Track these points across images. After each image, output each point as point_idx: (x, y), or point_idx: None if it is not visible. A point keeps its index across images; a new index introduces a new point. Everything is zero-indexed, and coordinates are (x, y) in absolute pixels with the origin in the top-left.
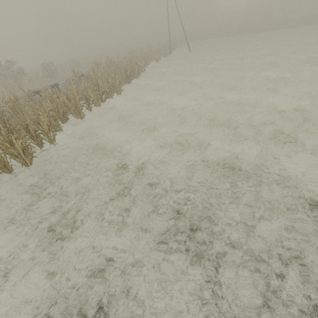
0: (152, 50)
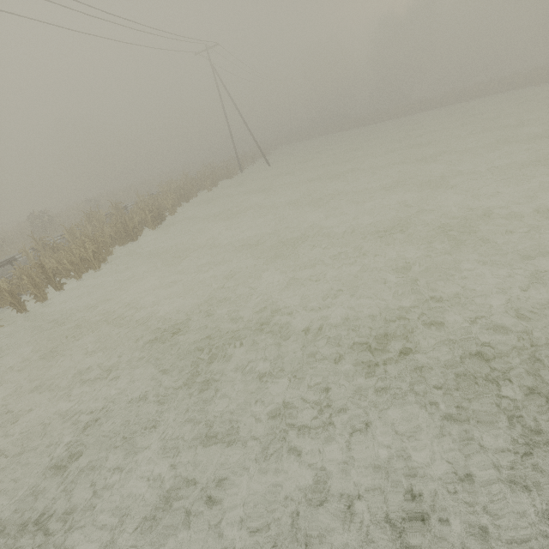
0: (204, 174)
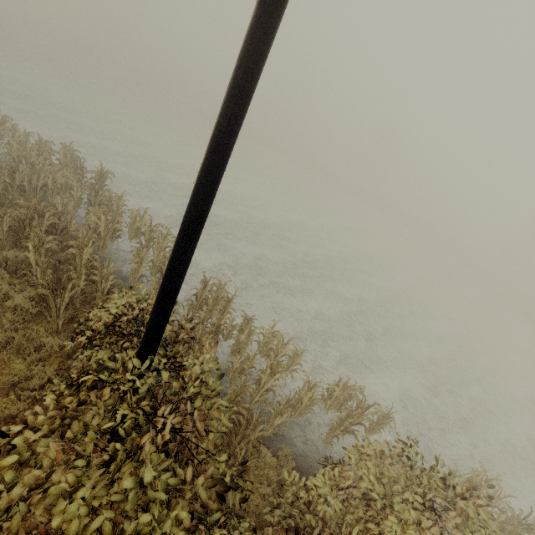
0: None
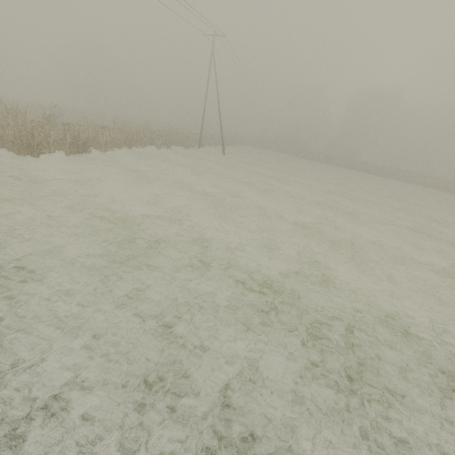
0: (162, 133)
